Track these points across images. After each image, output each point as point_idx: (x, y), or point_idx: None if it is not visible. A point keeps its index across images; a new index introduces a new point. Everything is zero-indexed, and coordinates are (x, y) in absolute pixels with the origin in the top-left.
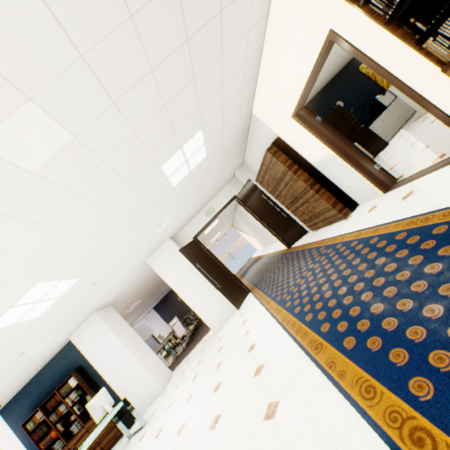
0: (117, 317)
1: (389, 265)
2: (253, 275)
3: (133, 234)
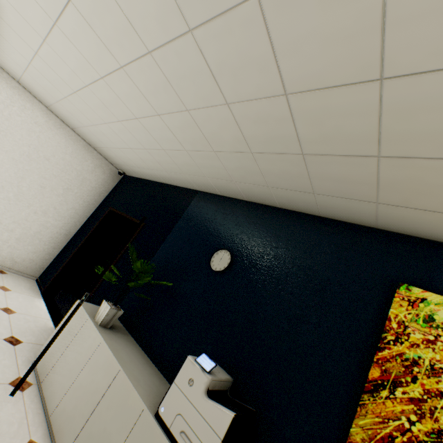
0: None
1: None
2: None
3: None
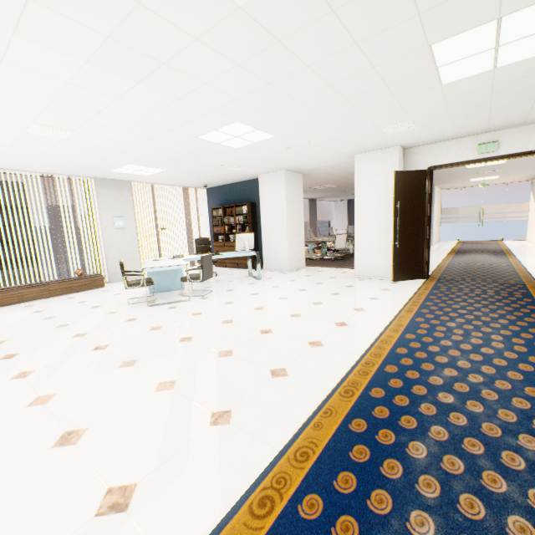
0: (299, 189)
1: (517, 457)
2: (460, 265)
3: (348, 121)
